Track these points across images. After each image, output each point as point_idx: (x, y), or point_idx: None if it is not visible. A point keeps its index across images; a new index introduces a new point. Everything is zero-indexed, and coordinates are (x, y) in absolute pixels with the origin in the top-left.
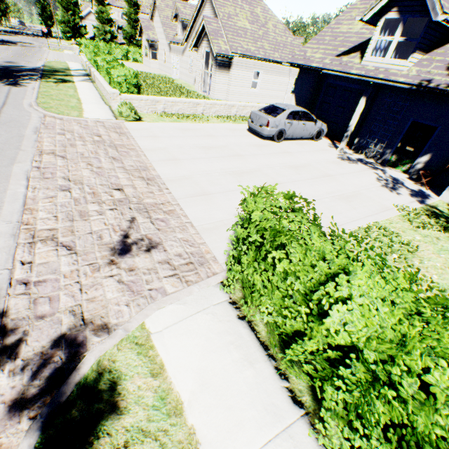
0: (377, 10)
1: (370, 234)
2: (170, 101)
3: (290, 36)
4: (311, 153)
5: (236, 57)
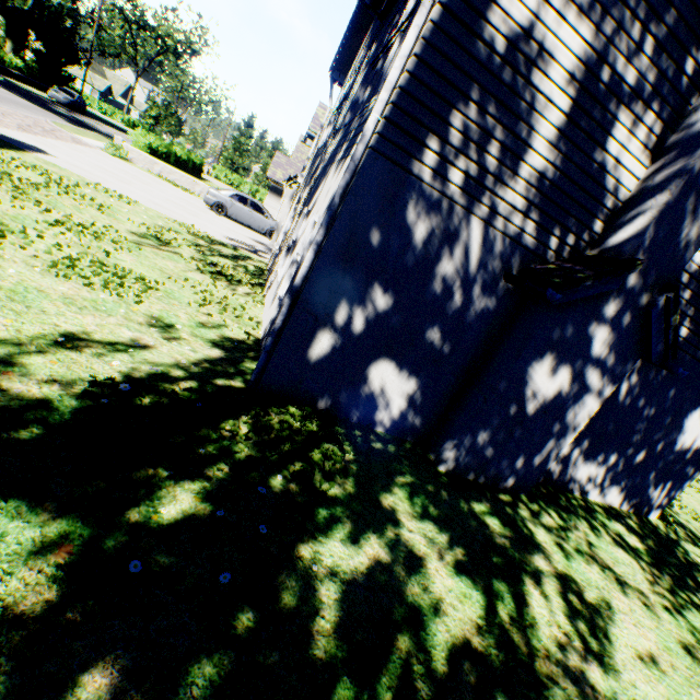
0: (307, 135)
1: (113, 192)
2: (169, 168)
3: None
4: (230, 225)
5: (288, 188)
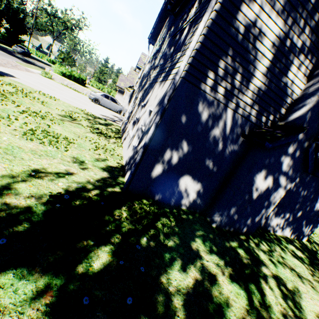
0: (136, 67)
1: (47, 95)
2: (71, 82)
3: None
4: (101, 108)
5: (126, 90)
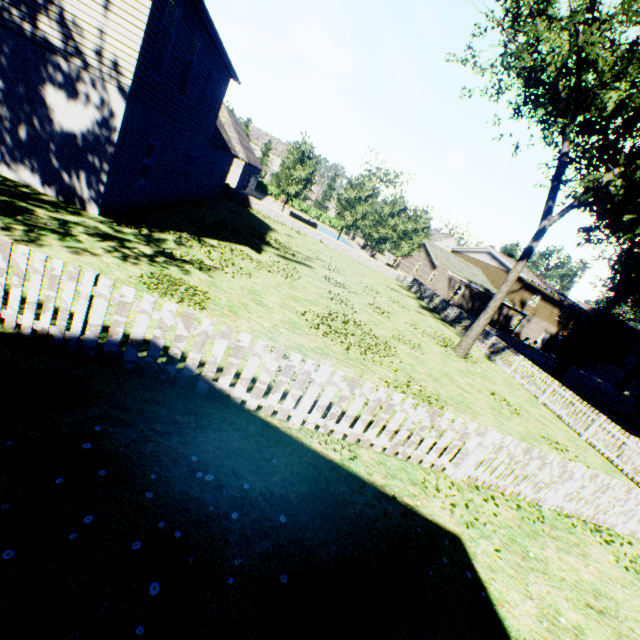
0: None
1: None
2: None
3: (229, 129)
4: None
5: None
